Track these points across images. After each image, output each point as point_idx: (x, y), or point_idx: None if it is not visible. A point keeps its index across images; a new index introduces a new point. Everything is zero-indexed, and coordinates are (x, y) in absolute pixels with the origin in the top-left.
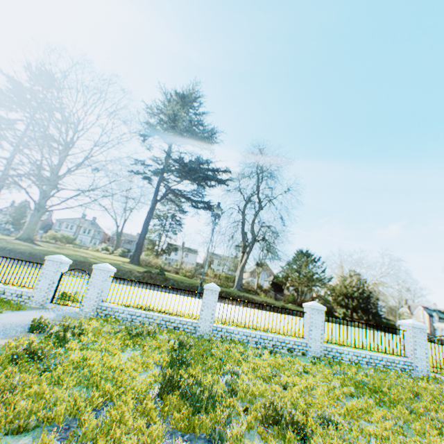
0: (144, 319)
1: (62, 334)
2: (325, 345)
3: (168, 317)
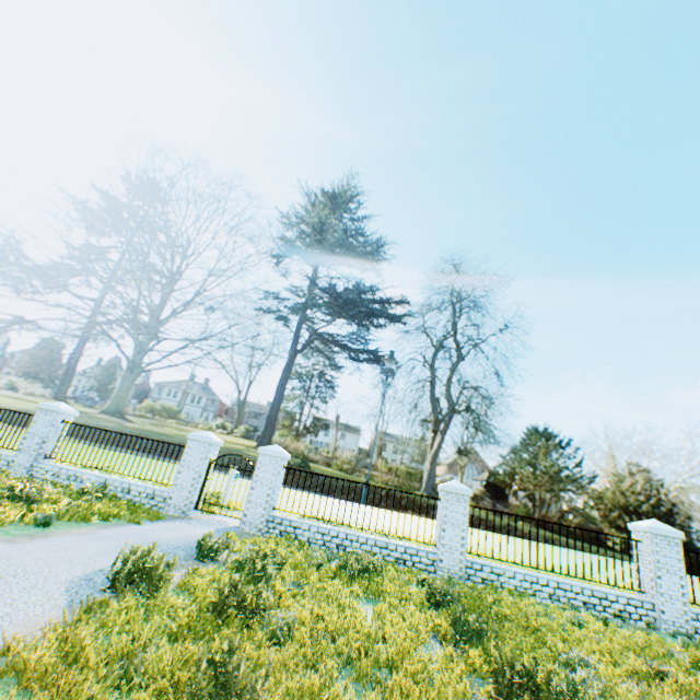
0: (344, 542)
1: (258, 566)
2: (693, 610)
3: (384, 540)
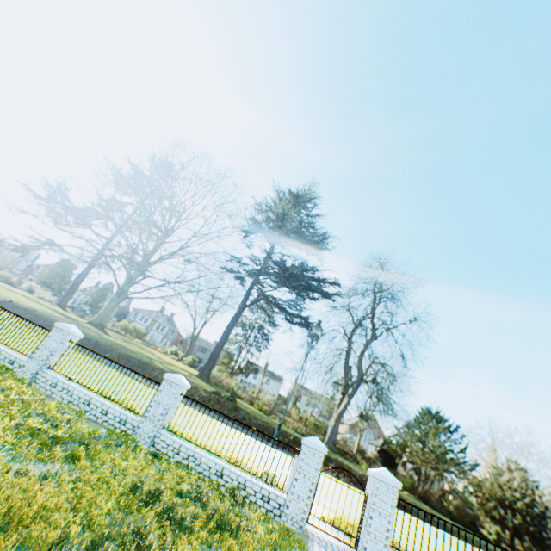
0: None
1: None
2: None
3: None
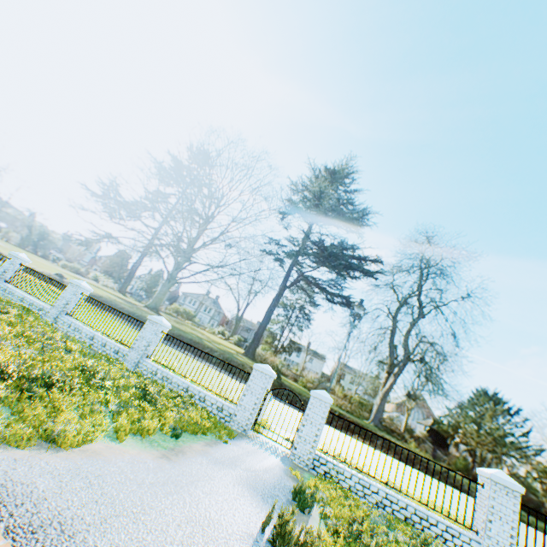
0: (383, 500)
1: (369, 546)
2: None
3: (424, 511)
